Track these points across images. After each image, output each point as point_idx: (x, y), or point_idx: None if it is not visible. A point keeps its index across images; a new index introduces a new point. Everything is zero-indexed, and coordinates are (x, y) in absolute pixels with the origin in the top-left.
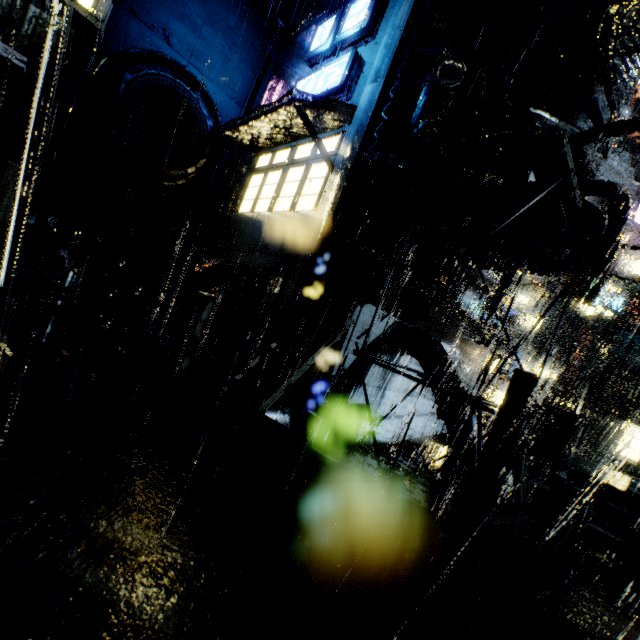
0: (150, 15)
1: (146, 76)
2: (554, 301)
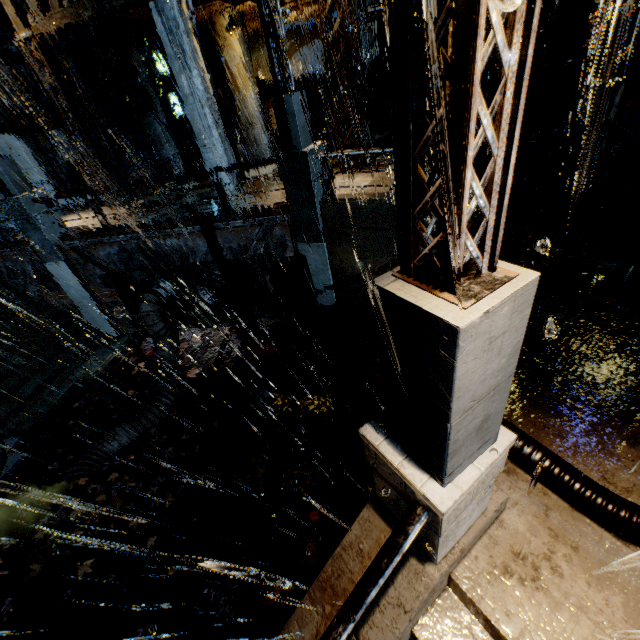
0: None
1: None
2: None
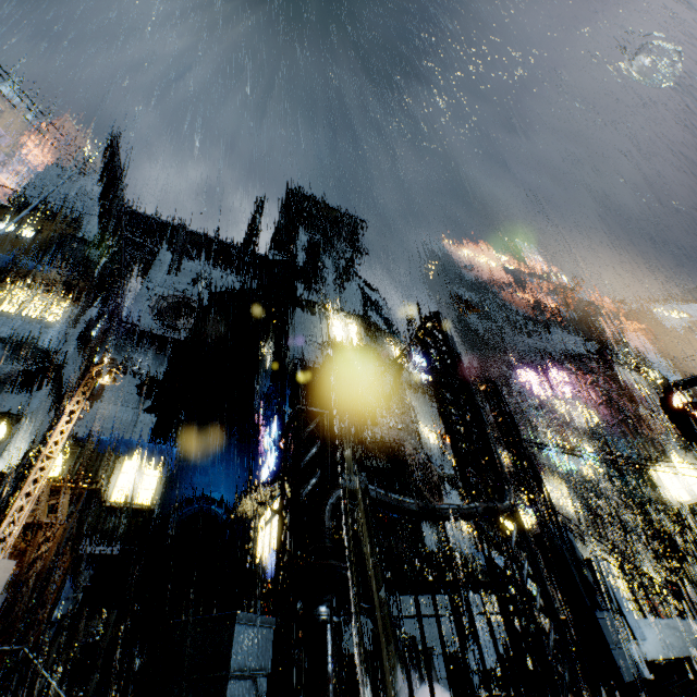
0: (182, 482)
1: (183, 515)
2: (354, 534)
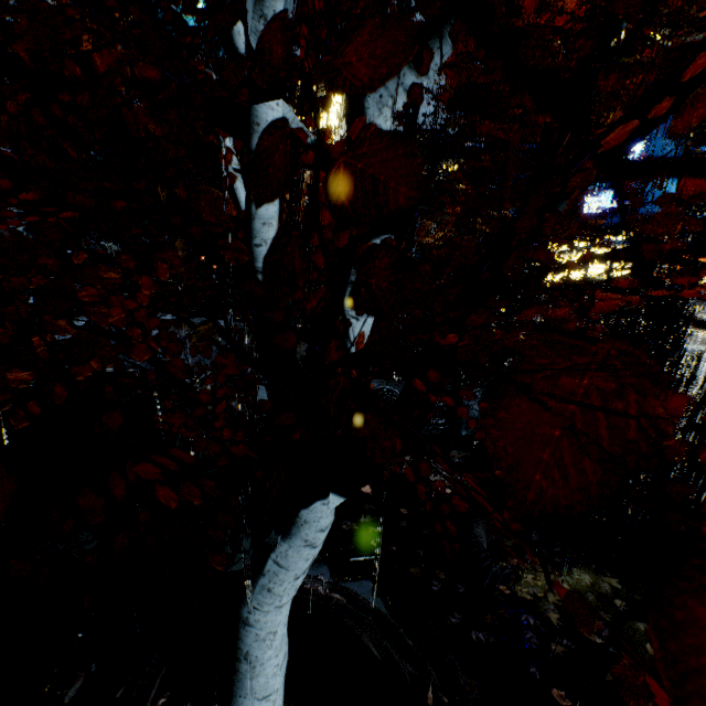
0: None
1: None
2: None
